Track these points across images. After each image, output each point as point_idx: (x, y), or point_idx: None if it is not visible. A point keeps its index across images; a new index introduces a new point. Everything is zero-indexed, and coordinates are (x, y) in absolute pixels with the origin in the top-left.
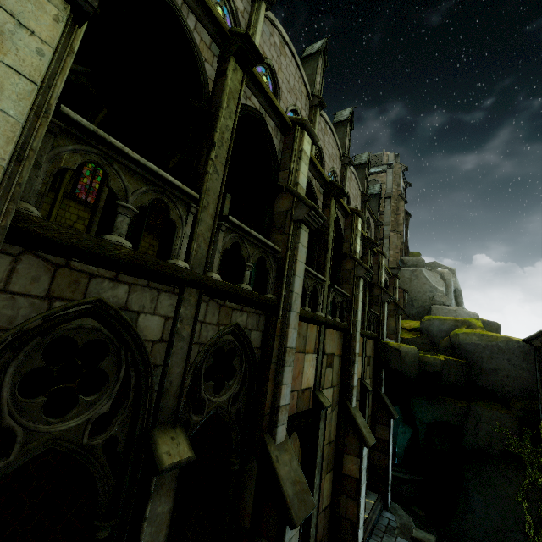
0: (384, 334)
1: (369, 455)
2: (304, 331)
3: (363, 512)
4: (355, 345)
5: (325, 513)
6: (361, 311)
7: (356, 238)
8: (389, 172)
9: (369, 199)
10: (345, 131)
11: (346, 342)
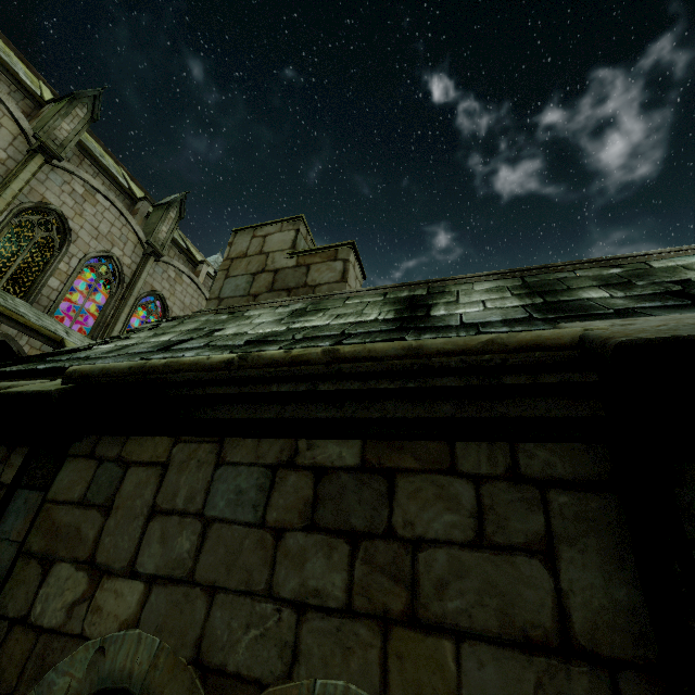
0: None
1: None
2: None
3: None
4: None
5: None
6: None
7: None
8: None
9: None
10: (161, 215)
11: None
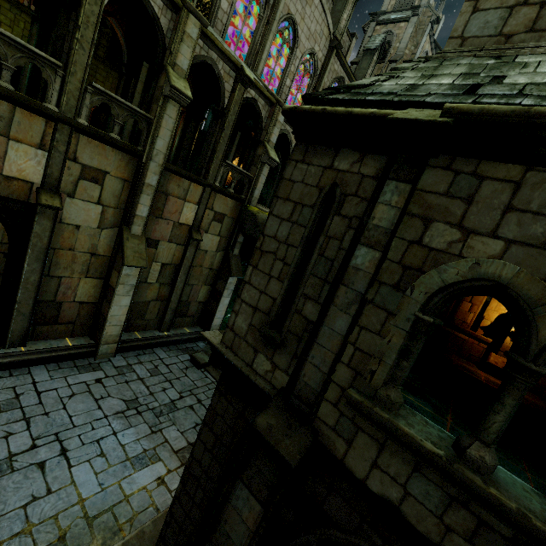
0: (252, 198)
1: (207, 301)
2: (3, 111)
3: (124, 317)
4: (146, 174)
5: (83, 306)
6: (168, 142)
7: (180, 45)
8: (411, 21)
9: (339, 46)
10: None
11: (137, 169)
